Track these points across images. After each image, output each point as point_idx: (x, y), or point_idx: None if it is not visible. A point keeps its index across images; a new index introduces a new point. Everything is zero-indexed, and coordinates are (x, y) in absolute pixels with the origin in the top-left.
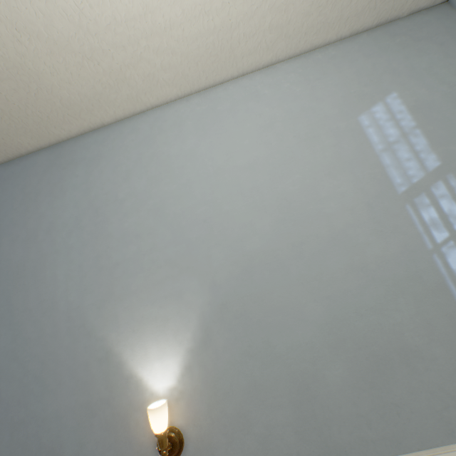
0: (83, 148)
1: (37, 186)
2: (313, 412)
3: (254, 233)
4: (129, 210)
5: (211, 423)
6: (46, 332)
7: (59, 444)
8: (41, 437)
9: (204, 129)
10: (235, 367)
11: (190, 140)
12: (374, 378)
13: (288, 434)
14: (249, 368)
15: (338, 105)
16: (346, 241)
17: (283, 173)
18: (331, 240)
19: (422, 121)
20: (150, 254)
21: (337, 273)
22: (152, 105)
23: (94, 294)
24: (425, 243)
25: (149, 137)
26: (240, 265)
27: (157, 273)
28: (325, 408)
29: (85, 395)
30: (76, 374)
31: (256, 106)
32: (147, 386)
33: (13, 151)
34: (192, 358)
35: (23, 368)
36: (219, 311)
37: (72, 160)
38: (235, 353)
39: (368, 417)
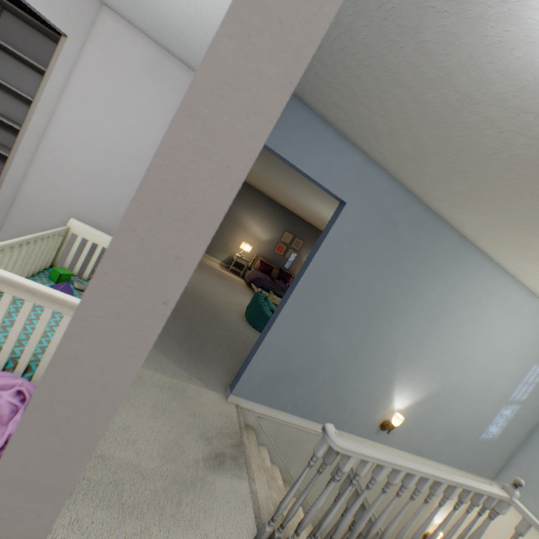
0: (470, 259)
1: (434, 257)
2: (426, 440)
3: (470, 377)
4: (451, 324)
5: (400, 427)
6: (376, 352)
7: (348, 401)
8: (343, 394)
9: (508, 314)
10: (421, 416)
11: (500, 314)
12: (446, 442)
13: (415, 442)
14: (424, 419)
15: (538, 354)
16: (483, 403)
17: (500, 363)
18: (481, 399)
19: (538, 383)
20: (438, 354)
21: (470, 410)
22: (514, 276)
23: (406, 352)
24: (493, 418)
25: (493, 291)
26: (455, 385)
27: (433, 365)
28: (429, 441)
29: (371, 390)
30: (374, 380)
31: (528, 324)
32: (393, 403)
33: (452, 221)
34: (413, 404)
35: (355, 360)
36: (435, 396)
37: (460, 261)
38: (426, 412)
39: (434, 449)
